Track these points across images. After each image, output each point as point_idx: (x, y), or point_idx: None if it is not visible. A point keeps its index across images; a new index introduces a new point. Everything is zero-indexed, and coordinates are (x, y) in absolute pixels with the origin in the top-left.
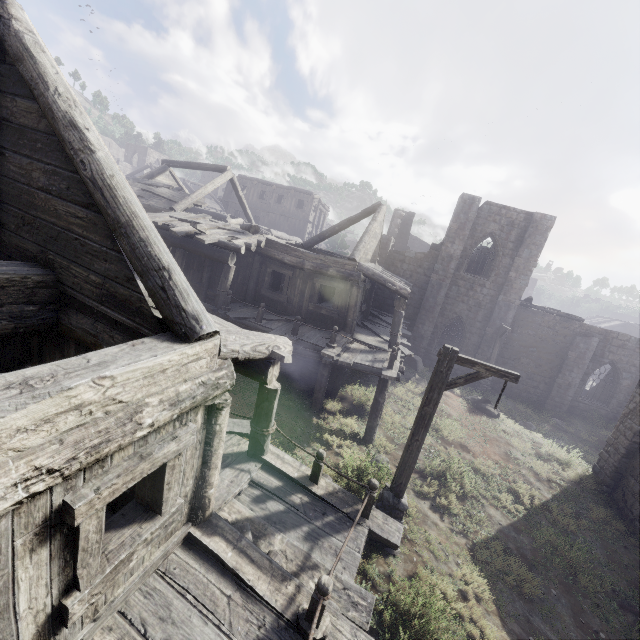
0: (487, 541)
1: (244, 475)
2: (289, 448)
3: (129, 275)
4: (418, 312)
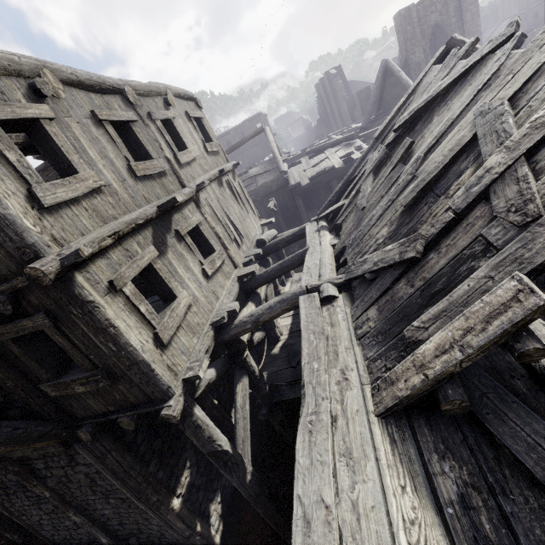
0: None
1: None
2: None
3: None
4: None
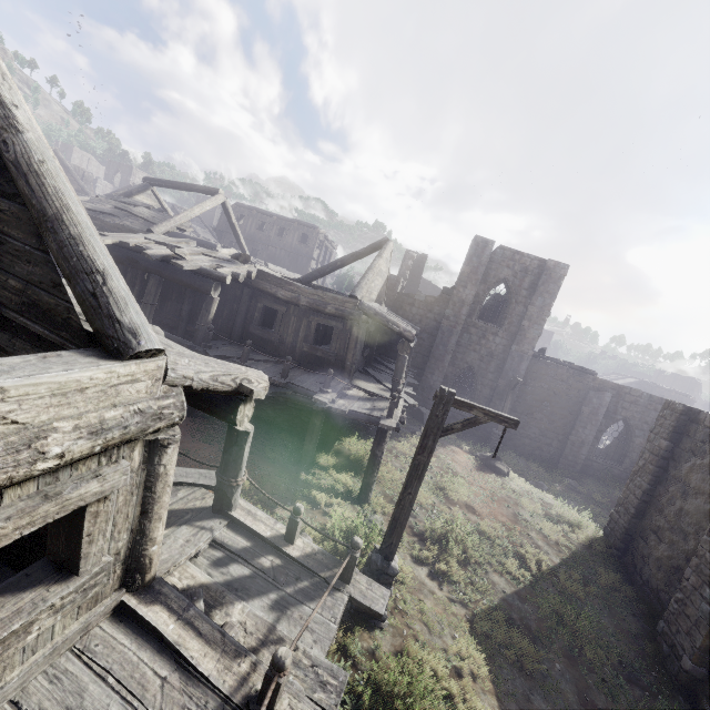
0: (489, 611)
1: (204, 533)
2: (269, 506)
3: (56, 280)
4: (427, 360)
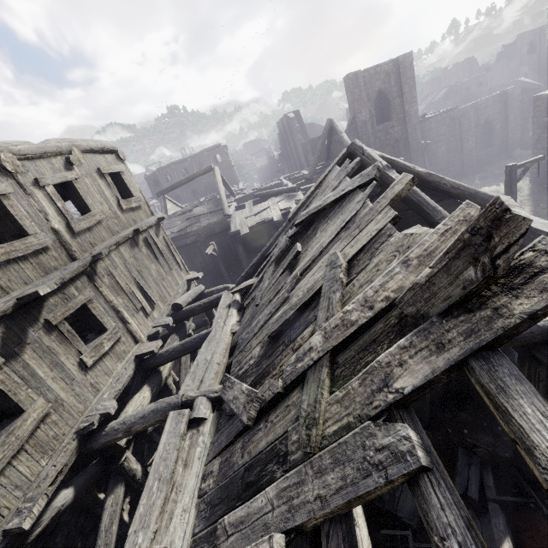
0: None
1: None
2: None
3: None
4: None
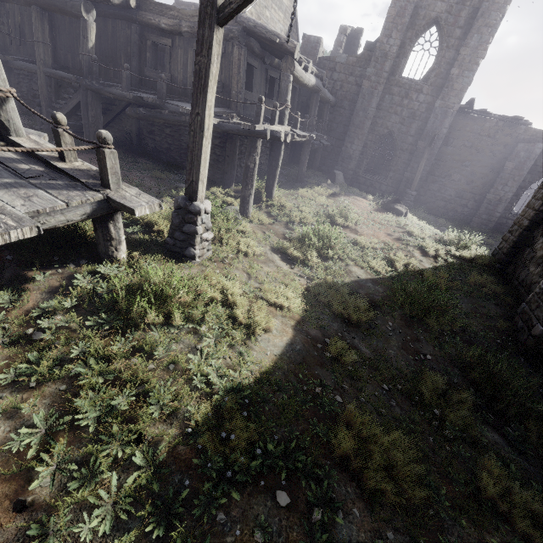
0: (333, 284)
1: None
2: None
3: None
4: (347, 130)
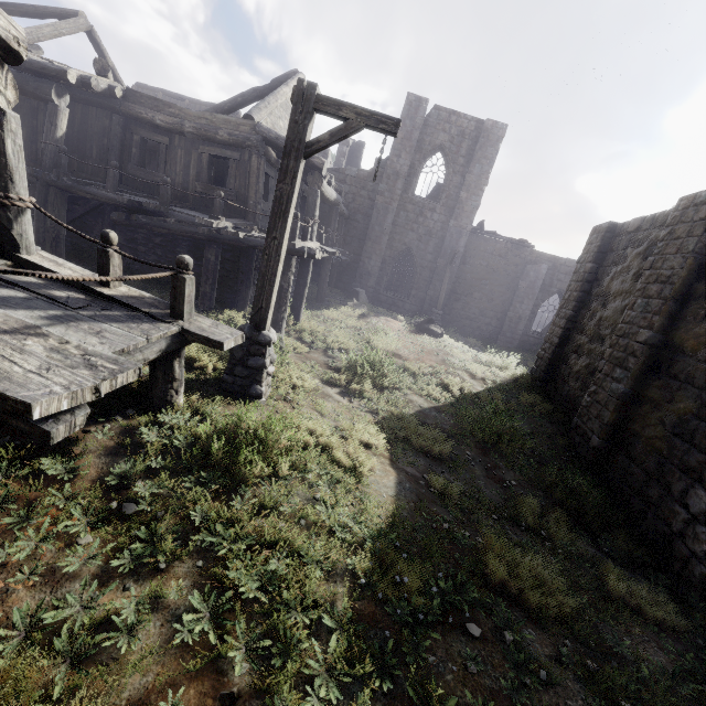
0: (400, 416)
1: None
2: None
3: None
4: (364, 245)
